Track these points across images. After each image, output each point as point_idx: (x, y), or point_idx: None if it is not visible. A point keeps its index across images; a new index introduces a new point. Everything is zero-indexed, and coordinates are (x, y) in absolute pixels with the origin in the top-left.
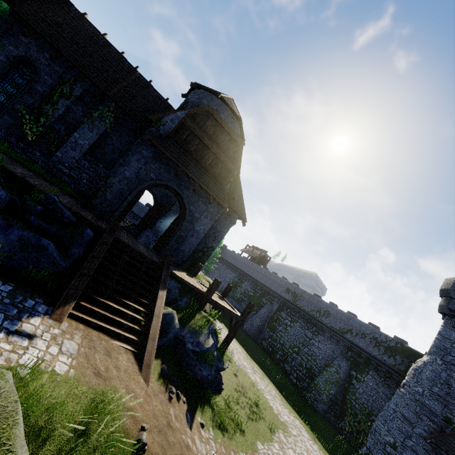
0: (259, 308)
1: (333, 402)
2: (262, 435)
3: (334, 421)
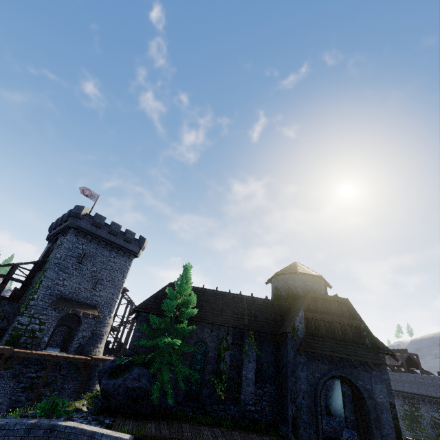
0: None
1: None
2: None
3: None
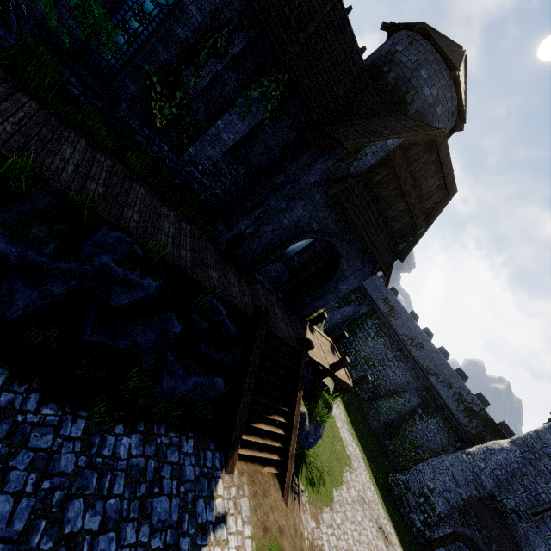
0: (345, 303)
1: (387, 424)
2: (336, 479)
3: (381, 436)
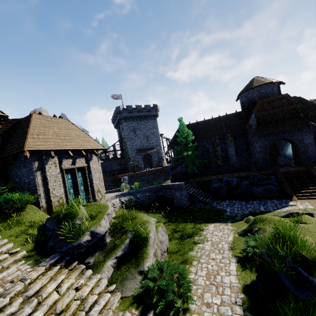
0: None
1: None
2: None
3: None
